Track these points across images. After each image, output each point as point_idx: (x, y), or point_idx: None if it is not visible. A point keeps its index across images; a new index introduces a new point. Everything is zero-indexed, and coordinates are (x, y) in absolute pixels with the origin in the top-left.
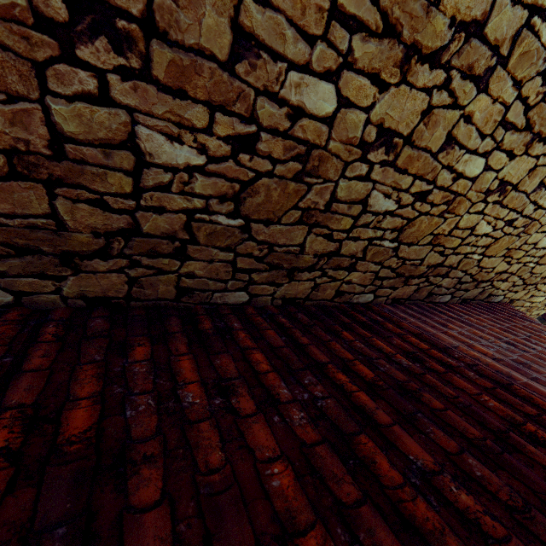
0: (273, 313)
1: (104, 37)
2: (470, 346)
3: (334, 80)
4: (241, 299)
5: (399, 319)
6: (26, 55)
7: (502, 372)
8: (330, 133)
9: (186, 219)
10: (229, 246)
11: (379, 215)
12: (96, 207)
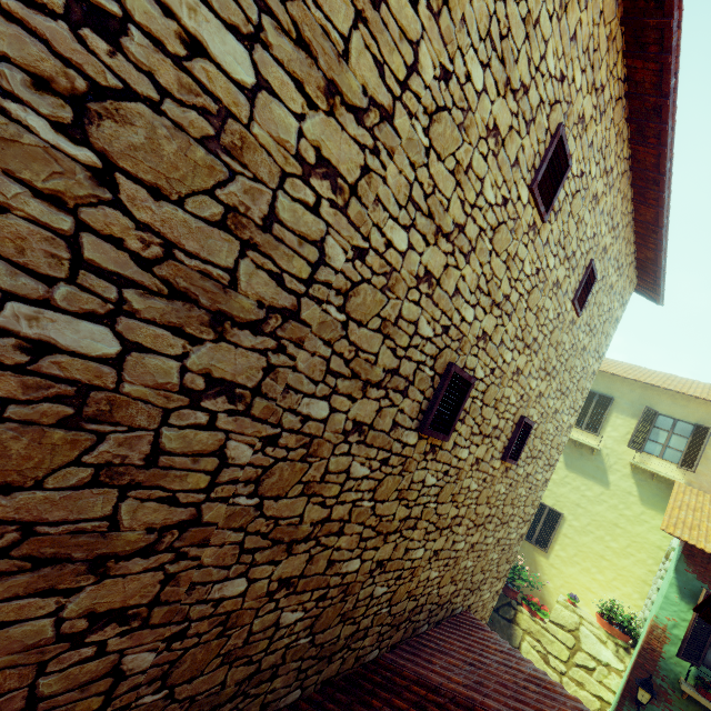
0: (320, 701)
1: (285, 587)
2: (449, 679)
3: (360, 556)
4: (296, 696)
5: (401, 667)
6: (256, 607)
7: (469, 696)
8: (357, 574)
9: (285, 650)
10: (301, 656)
11: (379, 597)
12: (246, 665)
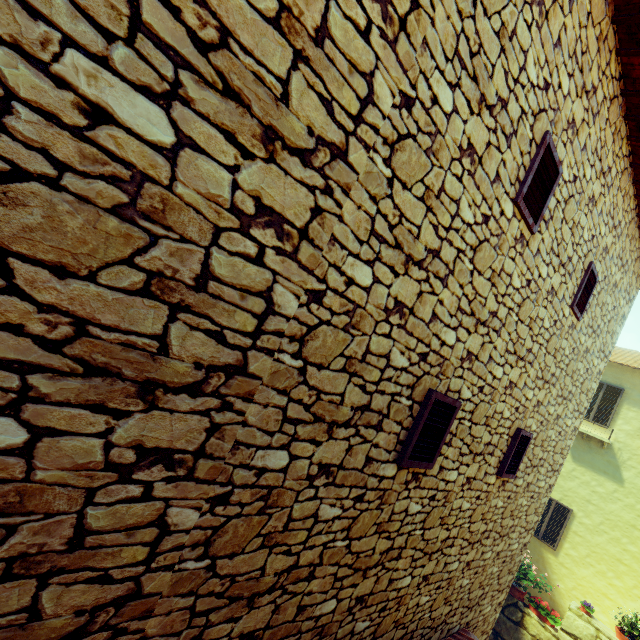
0: None
1: None
2: None
3: (336, 596)
4: None
5: None
6: None
7: None
8: (334, 614)
9: None
10: None
11: (361, 632)
12: None
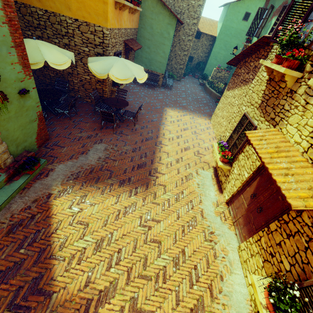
0: None
1: None
2: None
3: None
4: None
5: None
6: None
7: None
8: None
9: None
10: None
11: None
12: None
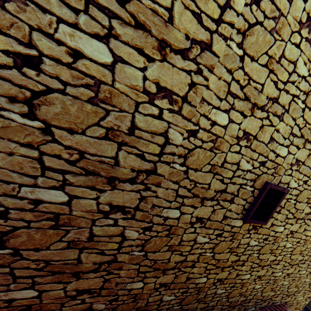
0: None
1: (163, 286)
2: None
3: (206, 276)
4: None
5: None
6: (149, 293)
7: None
8: (205, 284)
9: (166, 309)
10: None
11: (220, 294)
12: None
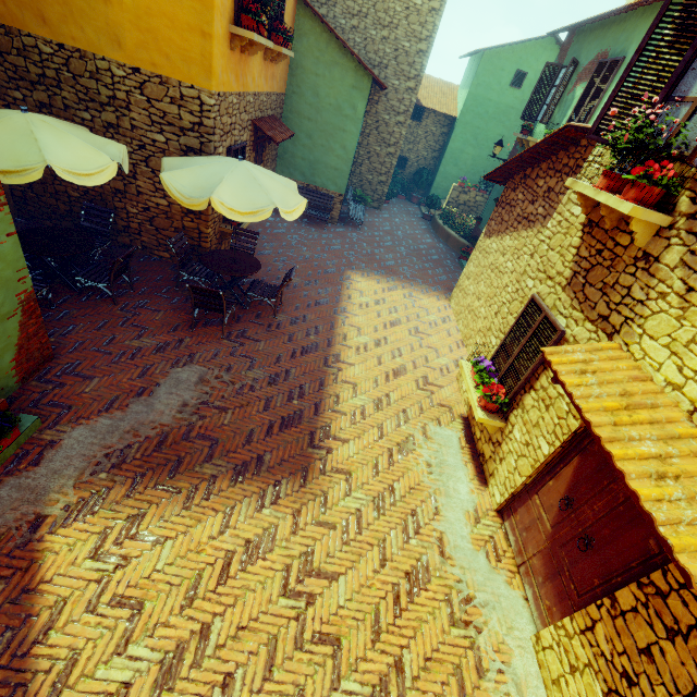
0: None
1: None
2: None
3: None
4: None
5: None
6: None
7: None
8: None
9: None
10: None
11: None
12: None
